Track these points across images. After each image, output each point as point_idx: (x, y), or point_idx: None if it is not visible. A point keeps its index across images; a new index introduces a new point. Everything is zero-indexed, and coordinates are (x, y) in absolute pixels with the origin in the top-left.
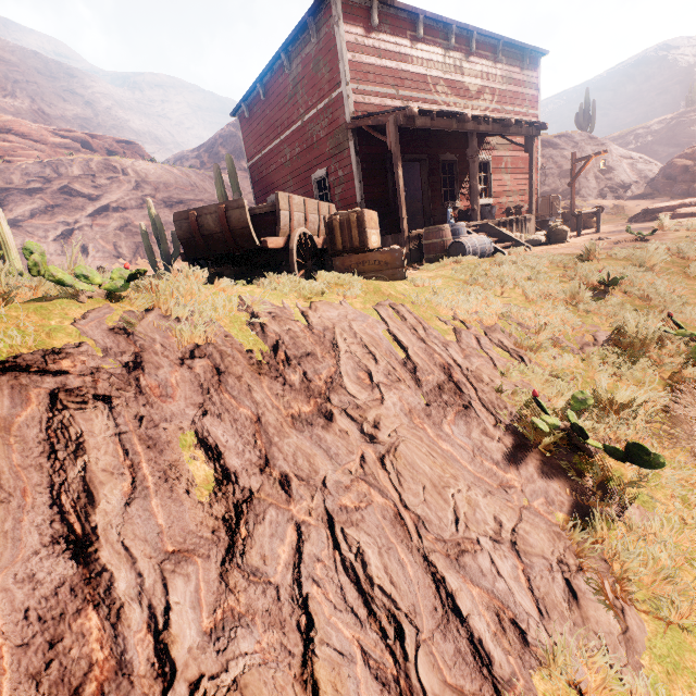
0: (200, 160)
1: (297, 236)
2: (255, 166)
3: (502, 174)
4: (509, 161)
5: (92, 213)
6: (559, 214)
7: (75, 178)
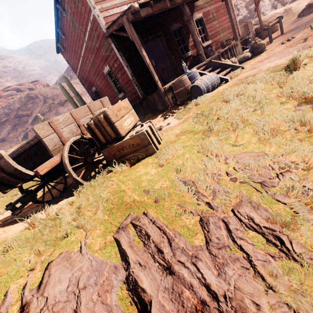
0: (69, 75)
1: (67, 149)
2: (79, 76)
3: (212, 22)
4: (214, 11)
5: (32, 122)
6: (253, 31)
7: (18, 109)
